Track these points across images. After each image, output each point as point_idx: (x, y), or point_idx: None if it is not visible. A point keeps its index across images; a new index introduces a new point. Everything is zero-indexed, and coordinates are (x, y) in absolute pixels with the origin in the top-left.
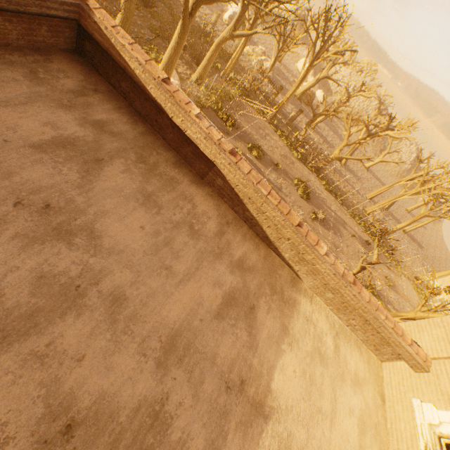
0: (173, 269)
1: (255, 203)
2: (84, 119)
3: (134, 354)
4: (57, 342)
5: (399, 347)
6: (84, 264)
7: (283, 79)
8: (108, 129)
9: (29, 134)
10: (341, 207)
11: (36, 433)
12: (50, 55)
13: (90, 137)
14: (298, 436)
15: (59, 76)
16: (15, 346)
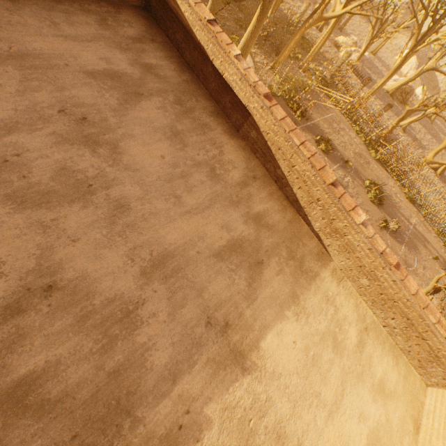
0: (182, 200)
1: (285, 154)
2: (135, 60)
3: (123, 255)
4: (60, 220)
5: None
6: (100, 170)
7: (374, 73)
8: (155, 72)
9: (86, 64)
10: (425, 221)
11: (24, 280)
12: (121, 9)
13: (136, 75)
14: (279, 407)
15: (124, 25)
16: (28, 212)
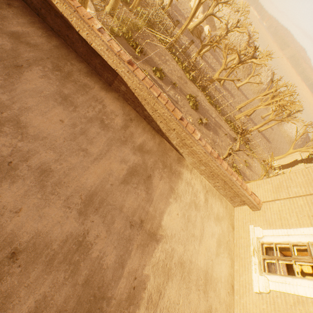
0: (88, 151)
1: (149, 103)
2: None
3: (61, 207)
4: None
5: (243, 197)
6: (13, 147)
7: (179, 15)
8: (24, 40)
9: None
10: (219, 115)
11: None
12: None
13: (8, 46)
14: (178, 250)
15: None
16: None
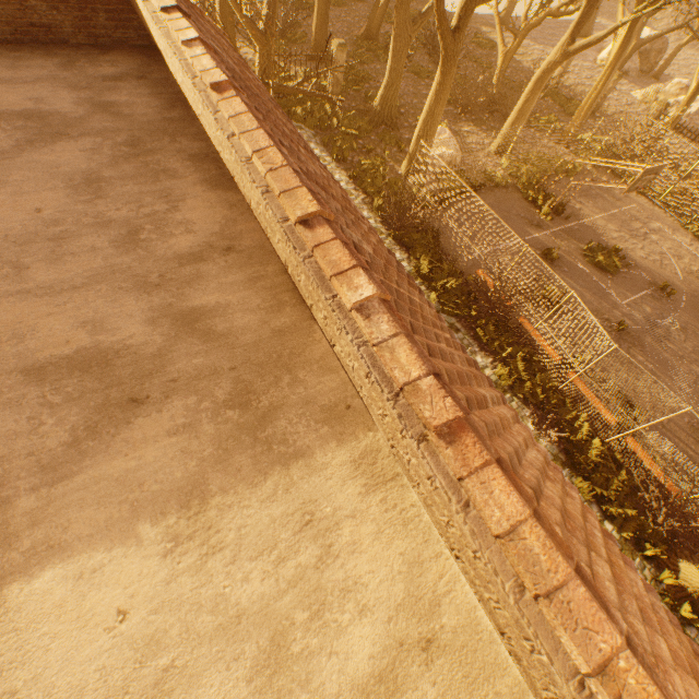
0: (28, 272)
1: (239, 184)
2: (90, 99)
3: None
4: None
5: None
6: None
7: None
8: (116, 110)
9: None
10: None
11: None
12: (112, 51)
13: (77, 115)
14: None
15: (103, 65)
16: None
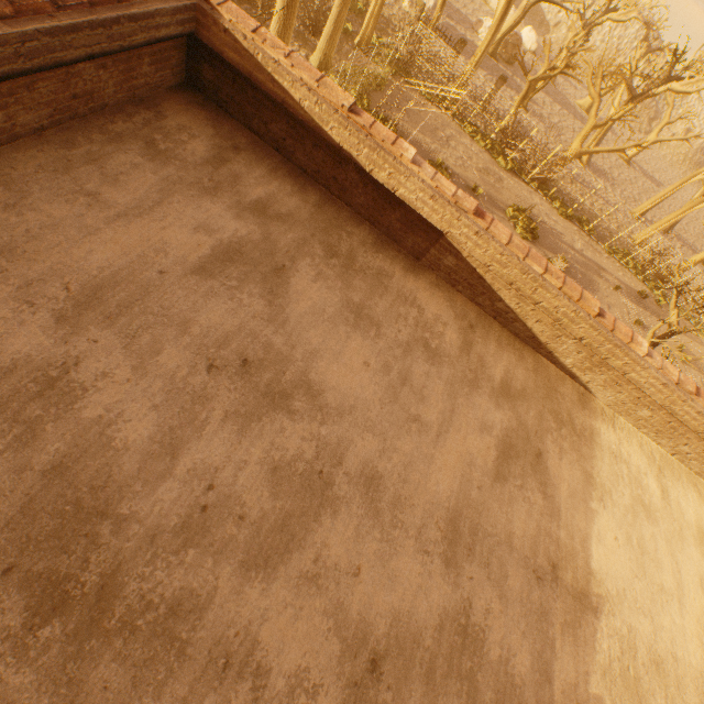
0: (423, 419)
1: (522, 290)
2: (238, 204)
3: (414, 553)
4: (323, 555)
5: None
6: (315, 439)
7: (458, 23)
8: (273, 211)
9: (183, 253)
10: (590, 241)
11: (342, 675)
12: (159, 106)
13: (256, 233)
14: (641, 630)
15: (182, 139)
16: (281, 571)
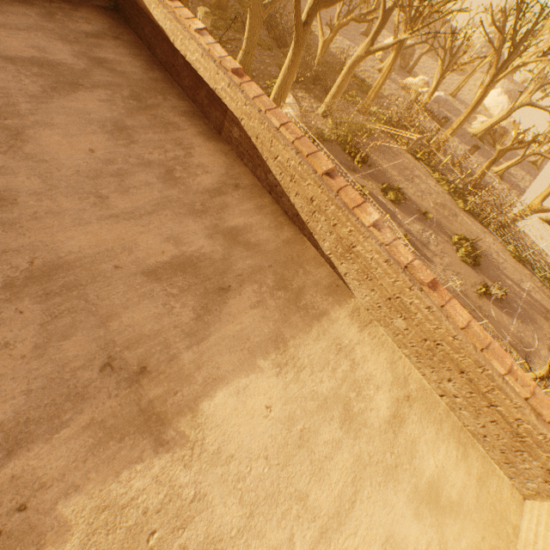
0: (109, 201)
1: (264, 144)
2: (83, 53)
3: None
4: None
5: (545, 451)
6: None
7: (455, 116)
8: (110, 66)
9: (7, 49)
10: (543, 287)
11: None
12: (80, 8)
13: (80, 67)
14: (219, 514)
15: (79, 21)
16: None
